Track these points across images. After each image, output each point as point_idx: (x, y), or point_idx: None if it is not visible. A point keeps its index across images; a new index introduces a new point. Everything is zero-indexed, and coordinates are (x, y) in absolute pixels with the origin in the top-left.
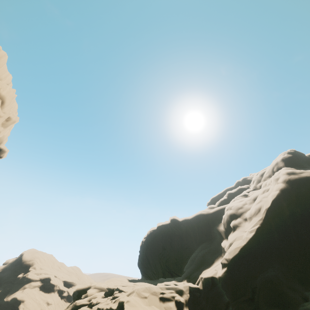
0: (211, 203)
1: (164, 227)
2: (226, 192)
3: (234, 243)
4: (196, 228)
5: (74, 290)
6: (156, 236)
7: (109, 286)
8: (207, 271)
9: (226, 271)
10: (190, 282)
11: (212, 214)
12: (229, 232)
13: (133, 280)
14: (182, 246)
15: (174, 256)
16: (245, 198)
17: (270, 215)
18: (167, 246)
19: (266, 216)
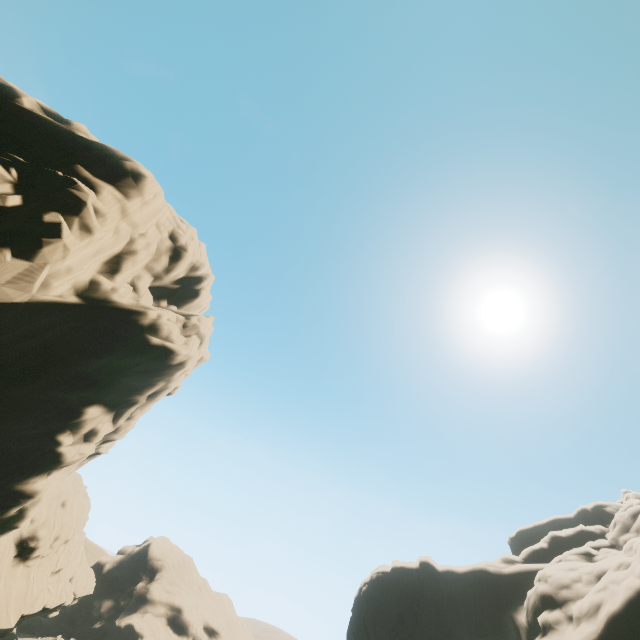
0: (517, 540)
1: (406, 573)
2: (553, 525)
3: None
4: (472, 598)
5: None
6: (388, 587)
7: None
8: None
9: None
10: None
11: (509, 578)
12: (535, 634)
13: None
14: (440, 628)
15: None
16: (583, 563)
17: (614, 628)
18: (409, 617)
19: (605, 628)
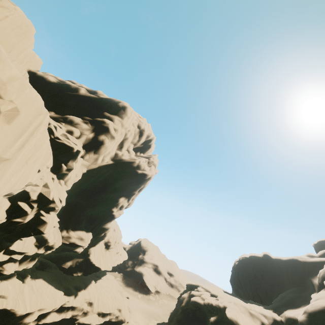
0: (318, 245)
1: (256, 258)
2: None
3: (319, 300)
4: (290, 270)
5: (187, 283)
6: (248, 263)
7: (213, 291)
8: (291, 310)
9: (305, 317)
10: (275, 313)
11: (310, 264)
12: (322, 288)
13: (227, 293)
14: (274, 281)
15: (264, 287)
16: None
17: None
18: (259, 276)
19: None
